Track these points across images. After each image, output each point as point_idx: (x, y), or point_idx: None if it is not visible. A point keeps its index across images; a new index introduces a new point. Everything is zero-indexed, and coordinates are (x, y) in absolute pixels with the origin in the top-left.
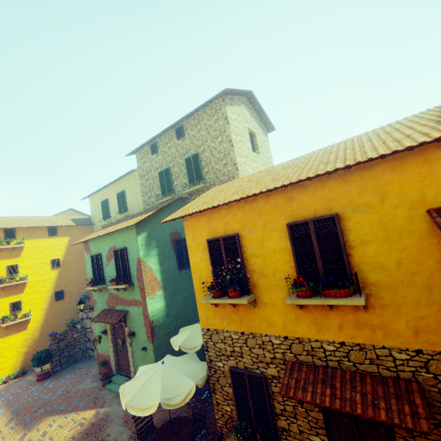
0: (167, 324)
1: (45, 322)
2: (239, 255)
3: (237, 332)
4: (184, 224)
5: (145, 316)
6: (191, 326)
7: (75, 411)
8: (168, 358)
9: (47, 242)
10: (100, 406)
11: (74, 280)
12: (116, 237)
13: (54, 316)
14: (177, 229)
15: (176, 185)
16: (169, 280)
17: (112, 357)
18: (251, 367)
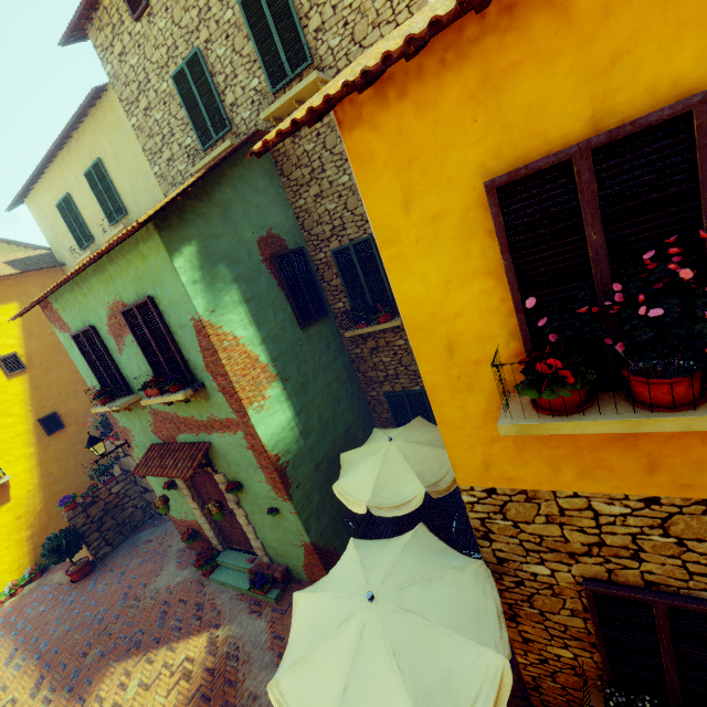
0: (308, 452)
1: (45, 477)
2: (704, 215)
3: (624, 498)
4: (349, 150)
5: (257, 451)
6: (369, 448)
7: (165, 644)
8: (369, 567)
9: None
10: (213, 625)
11: (70, 389)
12: (112, 275)
13: (59, 462)
14: (271, 228)
15: (231, 103)
16: (286, 356)
17: (205, 525)
18: (678, 585)
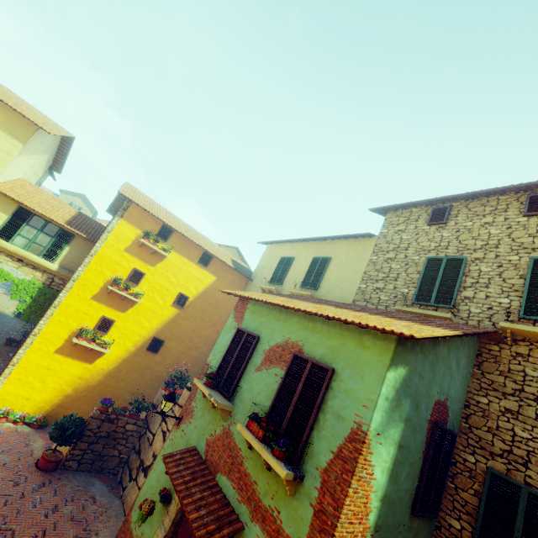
0: None
1: (117, 369)
2: None
3: None
4: None
5: None
6: None
7: None
8: None
9: (192, 268)
10: None
11: (183, 337)
12: (316, 329)
13: (131, 369)
14: (447, 398)
15: (467, 296)
16: (384, 531)
17: None
18: None
